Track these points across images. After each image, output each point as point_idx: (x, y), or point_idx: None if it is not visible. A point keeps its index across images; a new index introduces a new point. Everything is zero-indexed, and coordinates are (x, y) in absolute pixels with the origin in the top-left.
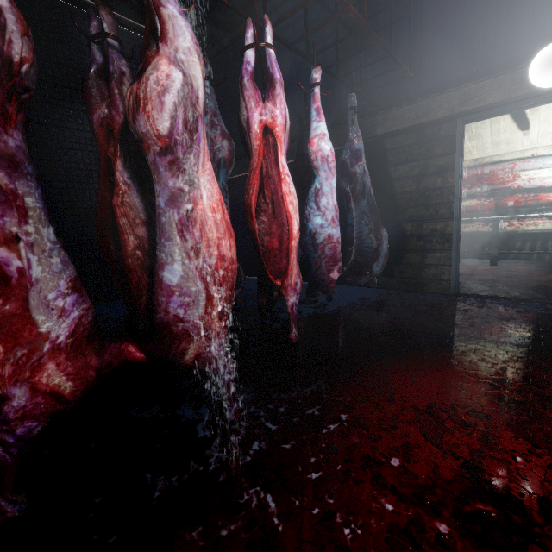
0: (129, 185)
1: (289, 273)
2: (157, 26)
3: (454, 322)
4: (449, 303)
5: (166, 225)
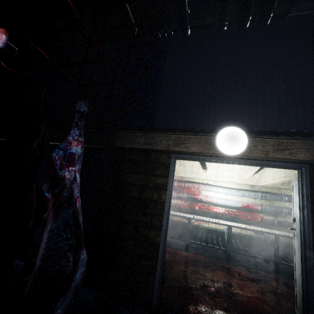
0: None
1: None
2: None
3: None
4: None
5: None
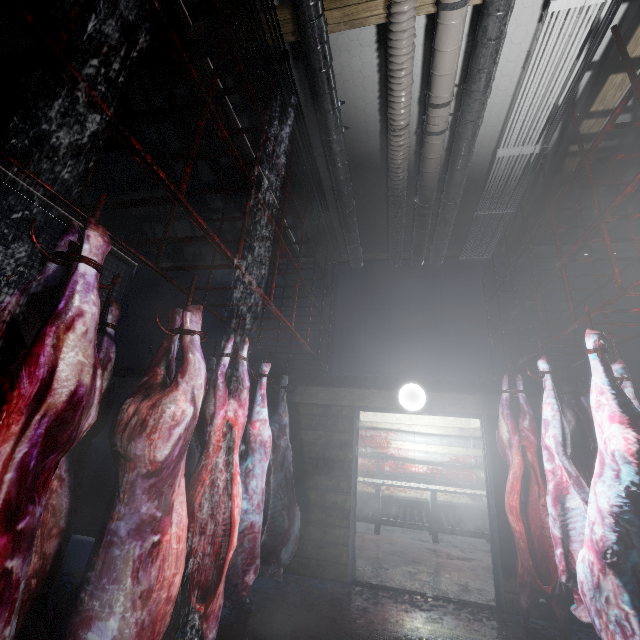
0: (61, 480)
1: (213, 594)
2: (172, 350)
3: (357, 631)
4: (348, 597)
5: (117, 560)
